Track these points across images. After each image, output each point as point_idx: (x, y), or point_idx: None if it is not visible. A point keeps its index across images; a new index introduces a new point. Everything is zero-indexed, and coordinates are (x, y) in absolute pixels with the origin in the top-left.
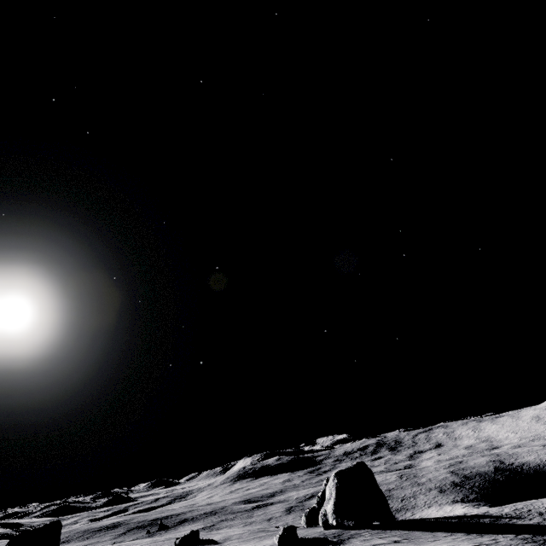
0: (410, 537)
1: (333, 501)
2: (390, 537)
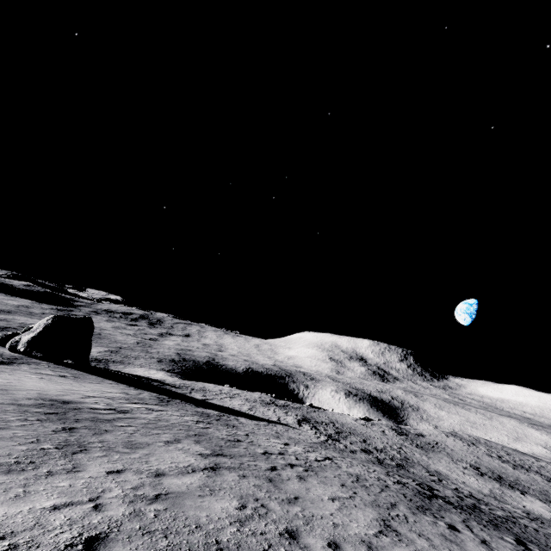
0: (82, 377)
1: (34, 334)
2: (64, 372)
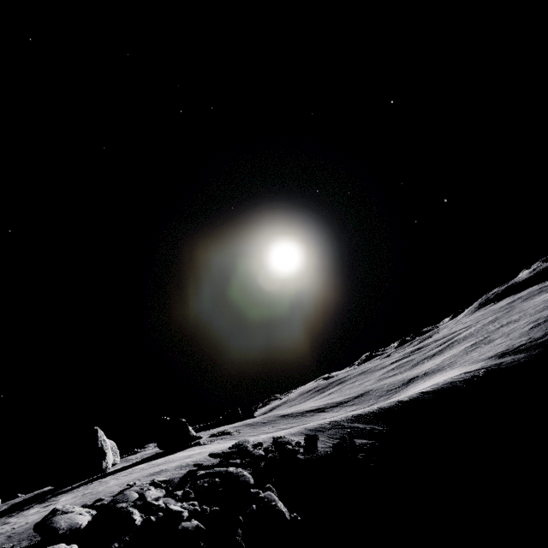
0: None
1: None
2: None
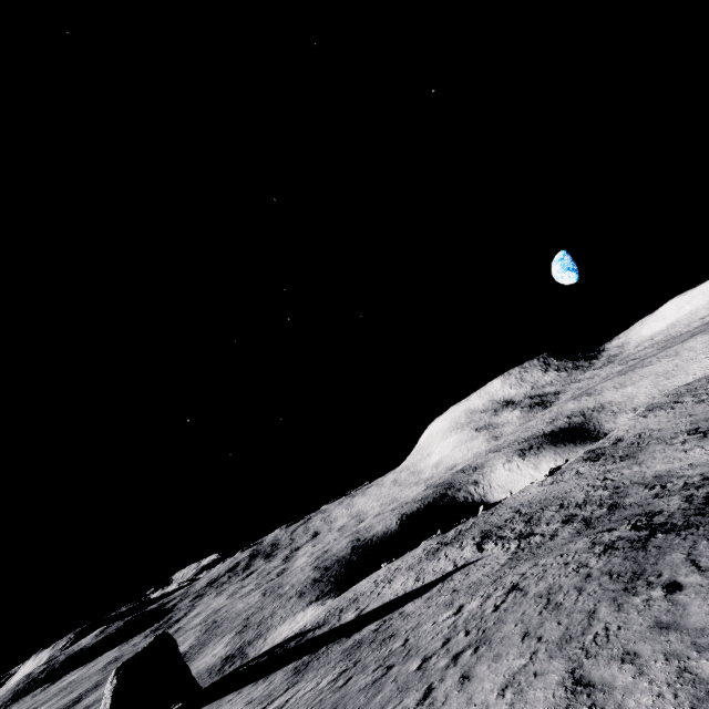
0: None
1: None
2: None
